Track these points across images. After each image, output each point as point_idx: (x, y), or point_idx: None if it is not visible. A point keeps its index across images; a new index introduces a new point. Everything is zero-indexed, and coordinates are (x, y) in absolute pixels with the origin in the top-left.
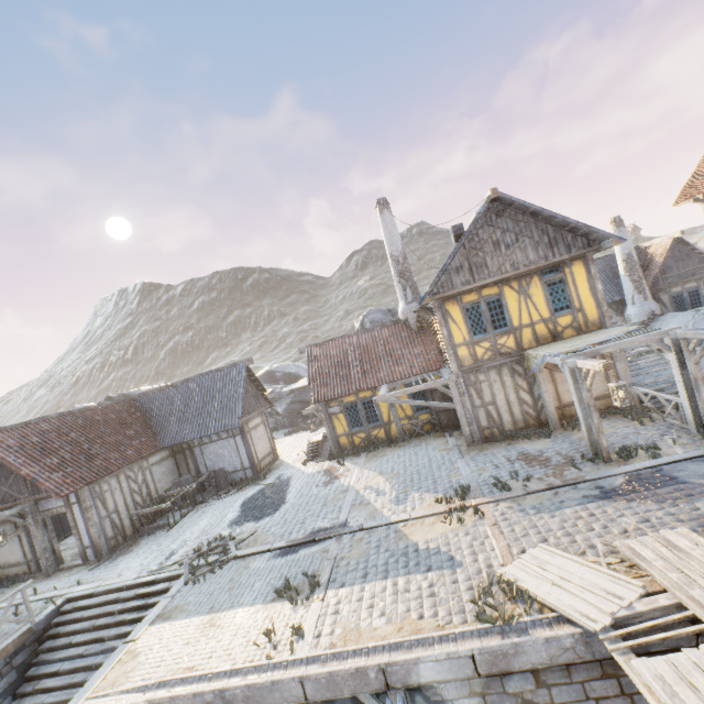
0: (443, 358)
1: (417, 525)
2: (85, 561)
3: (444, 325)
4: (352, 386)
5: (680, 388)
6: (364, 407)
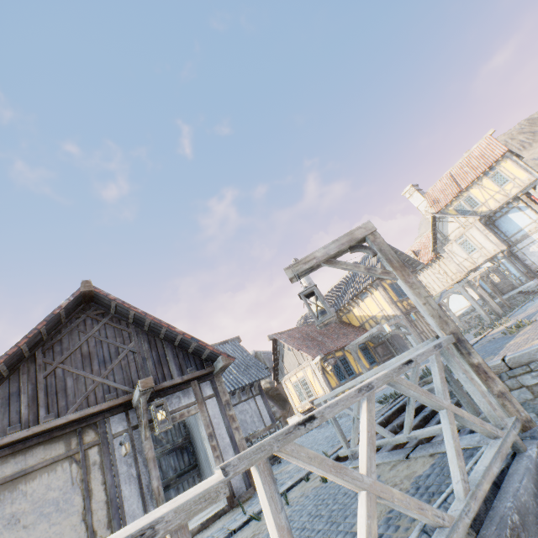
0: (378, 321)
1: (493, 331)
2: (231, 499)
3: (386, 291)
4: (331, 347)
5: (488, 299)
6: (342, 363)
